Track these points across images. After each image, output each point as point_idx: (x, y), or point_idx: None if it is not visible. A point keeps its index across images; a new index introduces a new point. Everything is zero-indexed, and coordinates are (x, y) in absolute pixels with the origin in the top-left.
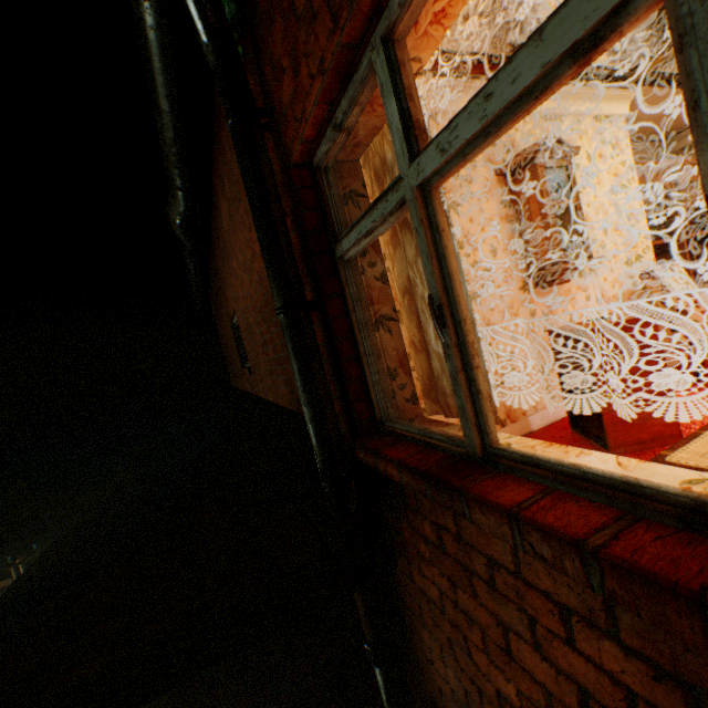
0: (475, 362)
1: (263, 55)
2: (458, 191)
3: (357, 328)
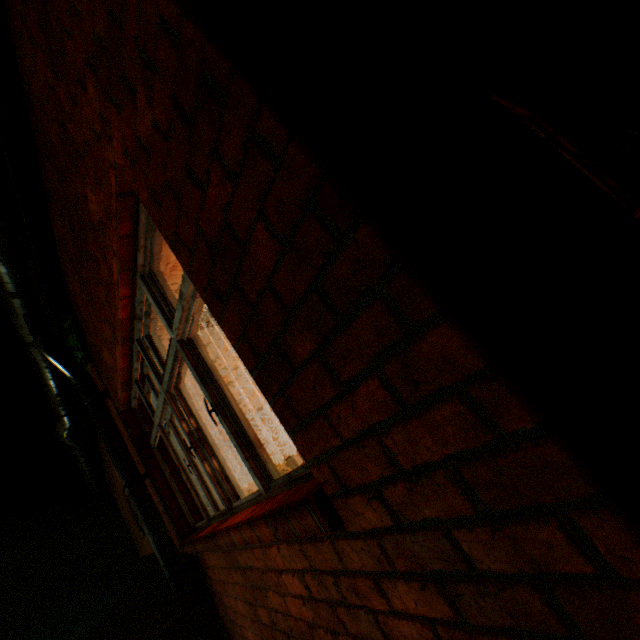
0: (196, 482)
1: (101, 366)
2: (228, 377)
3: (170, 478)
